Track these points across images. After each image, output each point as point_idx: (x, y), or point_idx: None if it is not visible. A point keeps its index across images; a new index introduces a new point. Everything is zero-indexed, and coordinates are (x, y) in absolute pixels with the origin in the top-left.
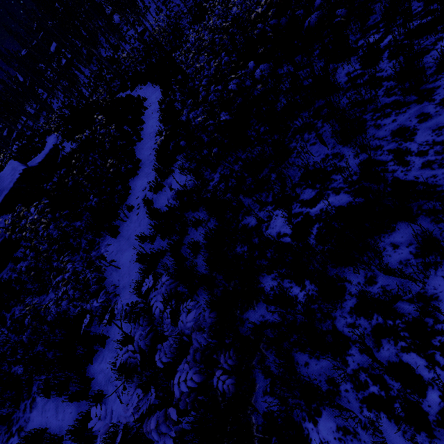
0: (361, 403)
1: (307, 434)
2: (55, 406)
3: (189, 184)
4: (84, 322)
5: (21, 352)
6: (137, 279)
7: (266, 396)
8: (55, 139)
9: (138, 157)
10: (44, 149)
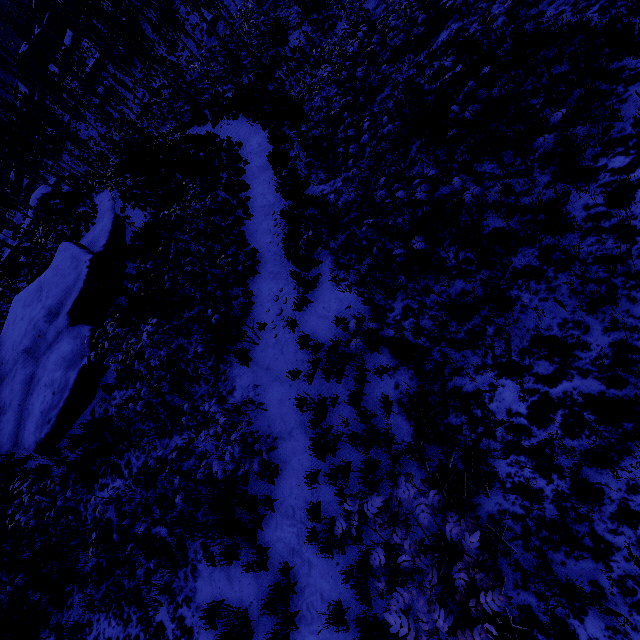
0: (629, 607)
1: (573, 630)
2: (225, 575)
3: (359, 313)
4: (340, 526)
5: (158, 511)
6: (299, 429)
7: (519, 589)
8: (111, 203)
9: (252, 244)
10: (96, 217)
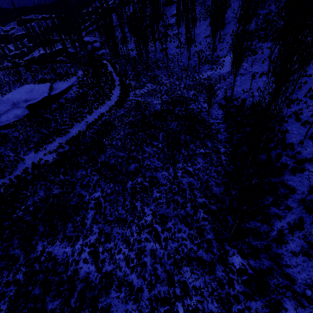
0: None
1: None
2: None
3: (45, 164)
4: None
5: None
6: (22, 171)
7: None
8: (76, 79)
9: (71, 130)
10: (70, 79)
